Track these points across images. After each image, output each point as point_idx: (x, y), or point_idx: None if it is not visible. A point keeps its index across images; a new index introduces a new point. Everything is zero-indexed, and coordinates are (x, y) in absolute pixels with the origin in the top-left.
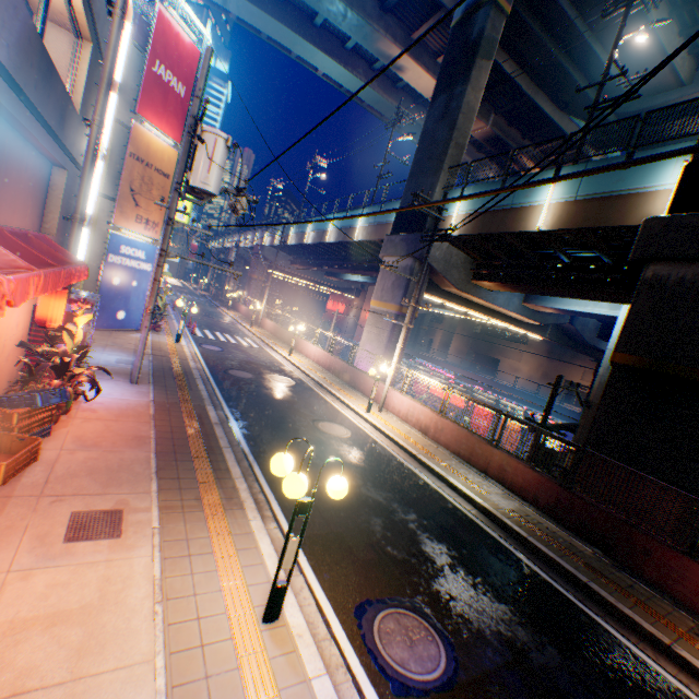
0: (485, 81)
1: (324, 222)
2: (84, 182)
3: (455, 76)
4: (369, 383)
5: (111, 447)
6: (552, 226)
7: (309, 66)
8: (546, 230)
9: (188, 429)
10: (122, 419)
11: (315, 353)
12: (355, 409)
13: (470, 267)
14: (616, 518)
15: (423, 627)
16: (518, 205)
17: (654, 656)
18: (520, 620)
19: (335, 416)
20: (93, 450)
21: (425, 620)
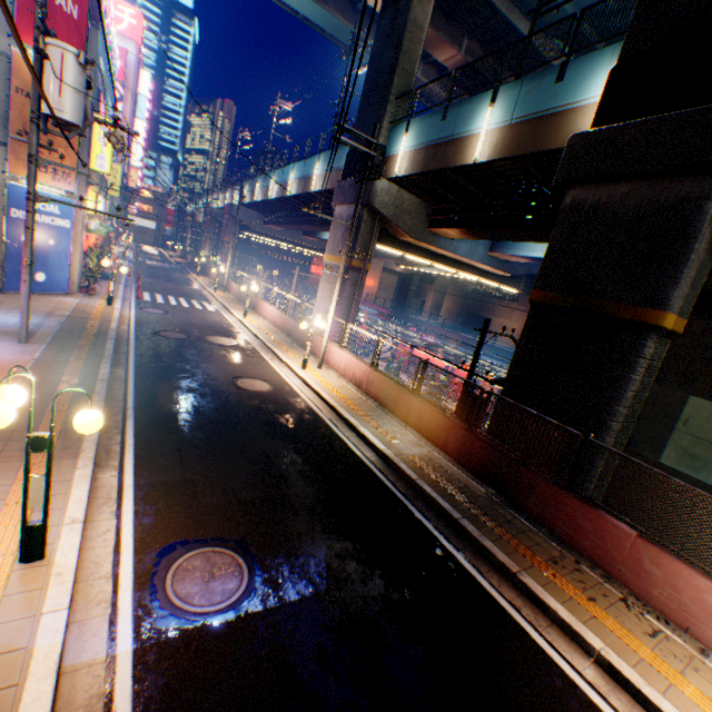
0: None
1: (286, 173)
2: None
3: None
4: (315, 341)
5: None
6: (488, 157)
7: None
8: (483, 162)
9: (61, 385)
10: None
11: (271, 314)
12: (291, 366)
13: (426, 213)
14: (509, 457)
15: (235, 564)
16: (458, 136)
17: (498, 584)
18: (359, 555)
19: (265, 373)
20: None
21: (242, 558)
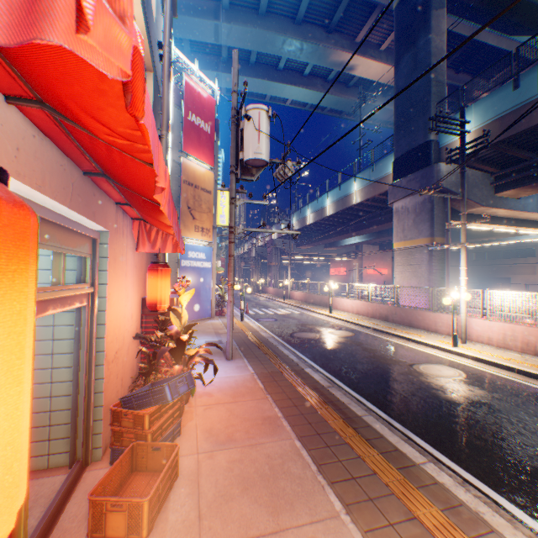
0: (444, 25)
1: (320, 202)
2: None
3: (414, 35)
4: (430, 318)
5: (246, 438)
6: None
7: (279, 102)
8: None
9: (308, 399)
10: (239, 399)
11: (351, 305)
12: (437, 345)
13: (488, 182)
14: None
15: None
16: None
17: None
18: None
19: (425, 357)
20: (230, 447)
21: None
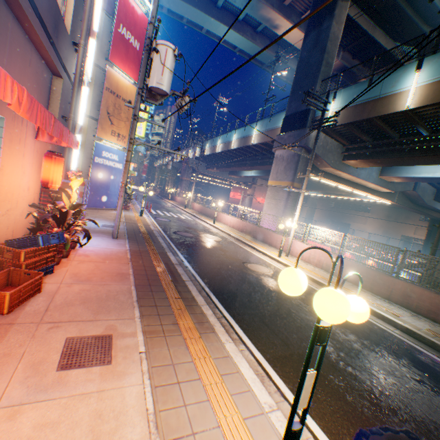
0: (344, 17)
1: (229, 136)
2: (75, 90)
3: (322, 17)
4: (275, 237)
5: (100, 281)
6: (419, 104)
7: (213, 37)
8: (414, 108)
9: (156, 268)
10: (108, 261)
11: (230, 221)
12: (269, 254)
13: (340, 151)
14: None
15: None
16: (385, 95)
17: None
18: None
19: (257, 260)
20: (85, 284)
21: None
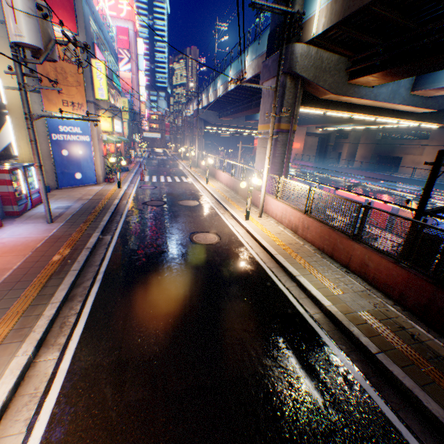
0: None
1: (226, 74)
2: None
3: None
4: (255, 195)
5: None
6: None
7: None
8: None
9: (54, 257)
10: (5, 255)
11: (224, 179)
12: (236, 218)
13: (344, 67)
14: None
15: None
16: None
17: None
18: None
19: (216, 227)
20: None
21: None
